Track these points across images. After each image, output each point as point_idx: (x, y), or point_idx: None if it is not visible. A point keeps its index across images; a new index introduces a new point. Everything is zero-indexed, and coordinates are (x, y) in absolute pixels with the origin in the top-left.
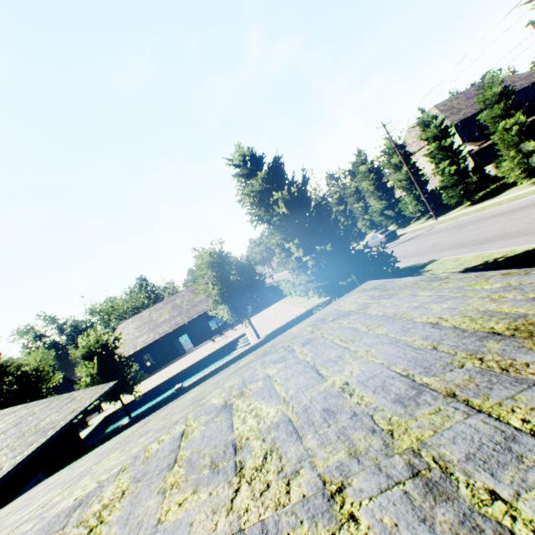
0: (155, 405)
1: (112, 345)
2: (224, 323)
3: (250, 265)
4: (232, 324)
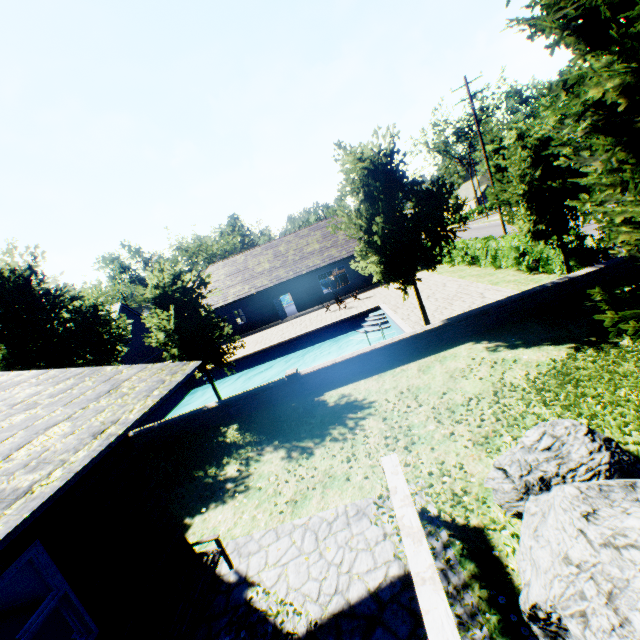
0: (254, 391)
1: (196, 292)
2: (340, 288)
3: (445, 185)
4: (356, 291)
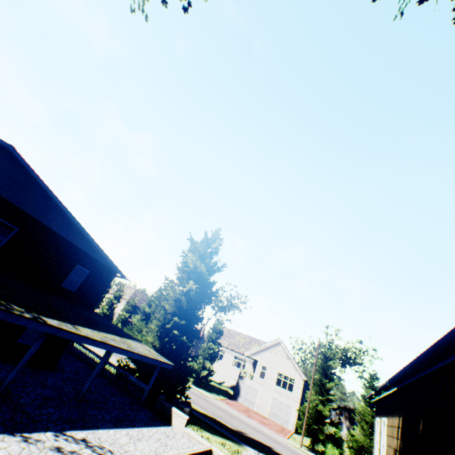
0: None
1: None
2: None
3: None
4: None
